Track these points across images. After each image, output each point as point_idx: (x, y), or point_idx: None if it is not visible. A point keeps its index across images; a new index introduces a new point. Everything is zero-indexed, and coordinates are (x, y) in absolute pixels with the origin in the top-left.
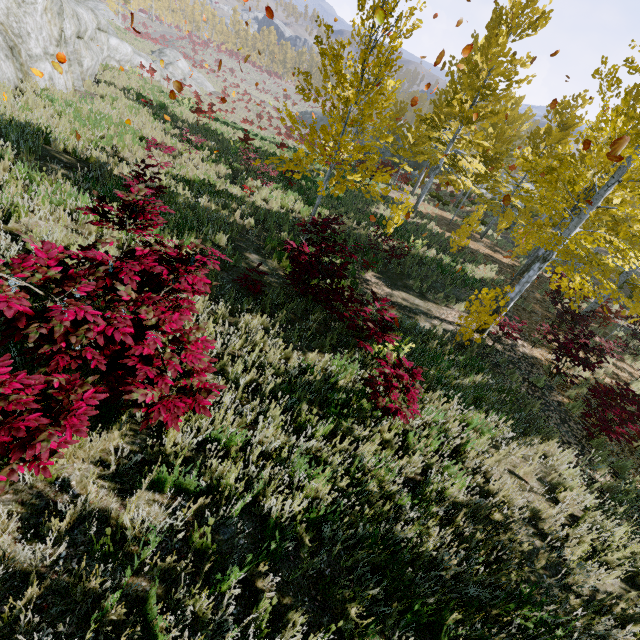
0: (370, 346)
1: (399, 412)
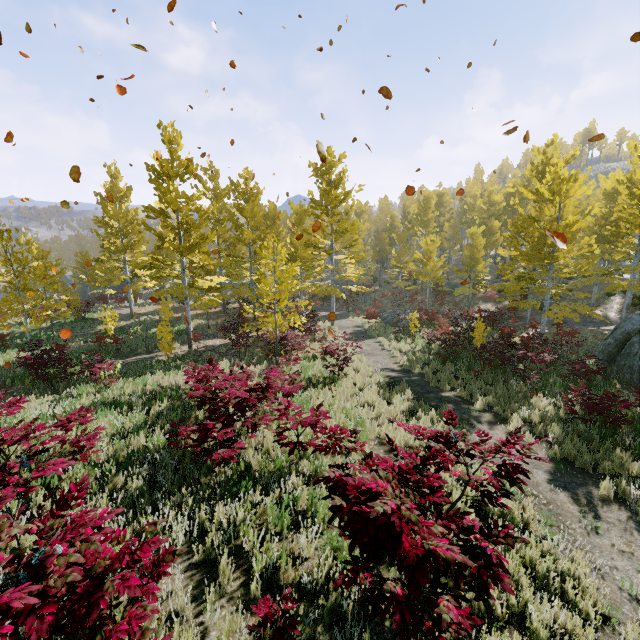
0: (98, 375)
1: (114, 381)
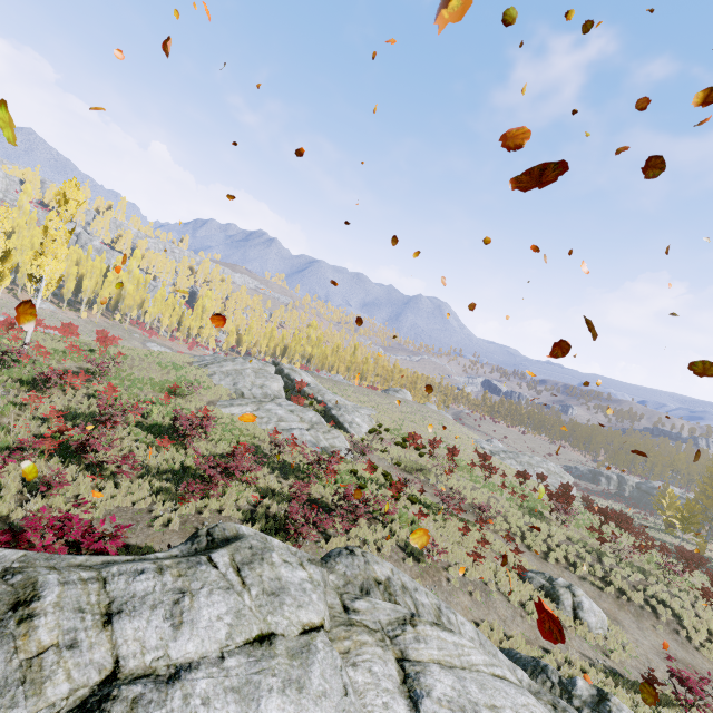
0: None
1: None
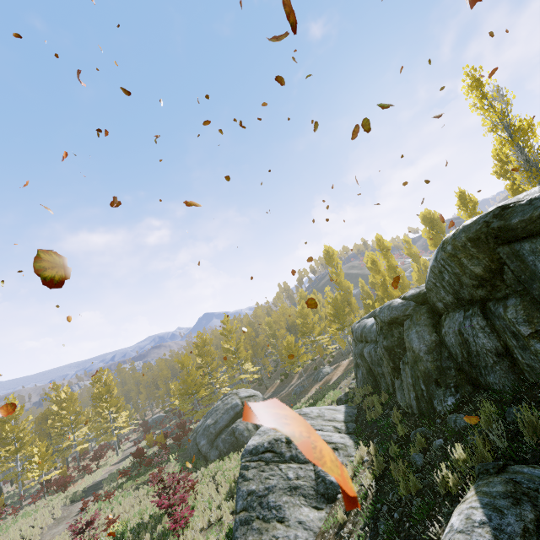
0: None
1: None
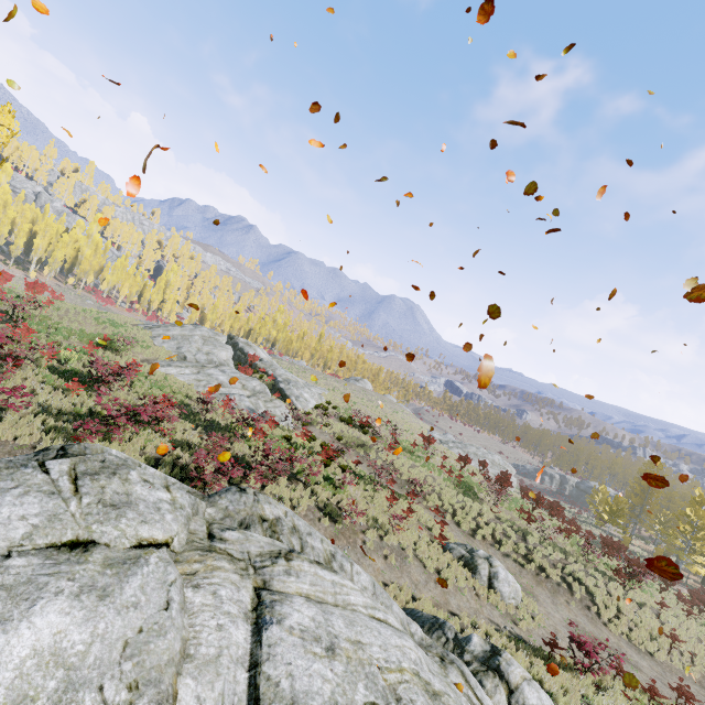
0: None
1: None
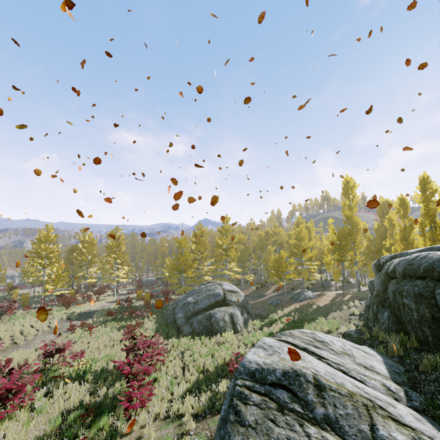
0: None
1: None
